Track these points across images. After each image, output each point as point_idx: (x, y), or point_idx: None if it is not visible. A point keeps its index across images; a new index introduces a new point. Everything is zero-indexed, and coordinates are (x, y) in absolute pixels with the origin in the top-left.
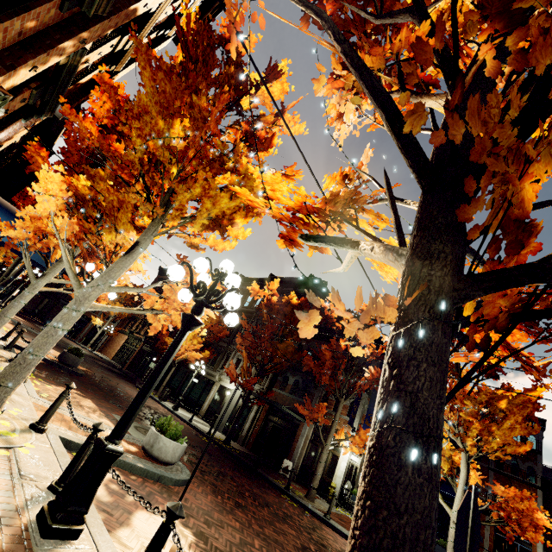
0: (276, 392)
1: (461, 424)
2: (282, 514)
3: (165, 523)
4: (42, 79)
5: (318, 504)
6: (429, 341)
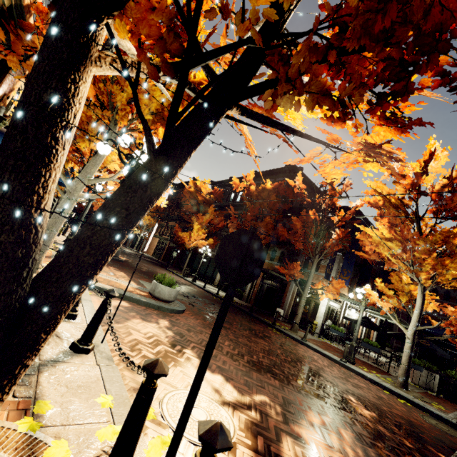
0: (267, 263)
1: (415, 263)
2: (262, 335)
3: (104, 299)
4: (5, 27)
5: (301, 334)
6: (44, 46)
